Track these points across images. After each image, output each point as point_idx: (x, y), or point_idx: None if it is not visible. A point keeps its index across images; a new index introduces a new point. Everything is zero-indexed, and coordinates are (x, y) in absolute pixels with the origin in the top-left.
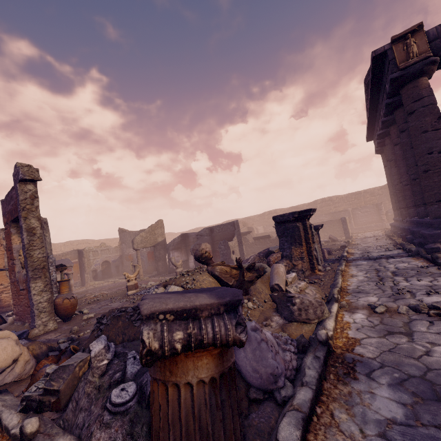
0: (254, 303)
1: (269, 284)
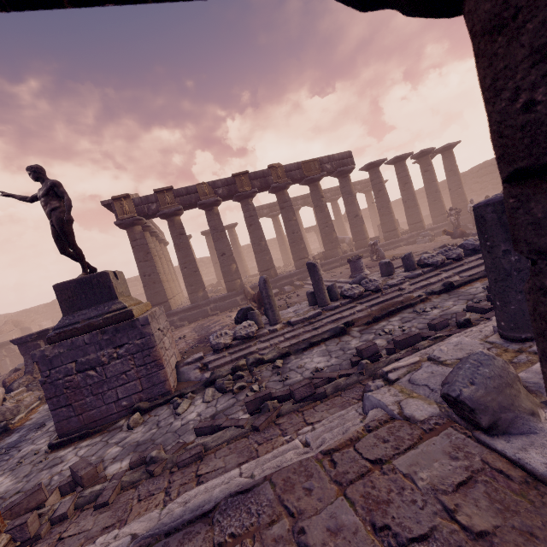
0: None
1: None
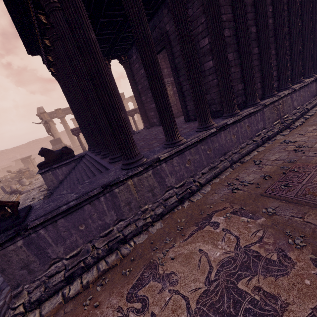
0: None
1: None
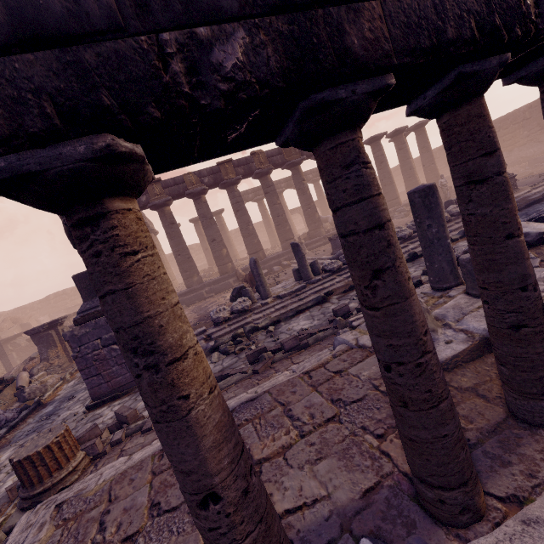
0: (1, 403)
1: (16, 387)
